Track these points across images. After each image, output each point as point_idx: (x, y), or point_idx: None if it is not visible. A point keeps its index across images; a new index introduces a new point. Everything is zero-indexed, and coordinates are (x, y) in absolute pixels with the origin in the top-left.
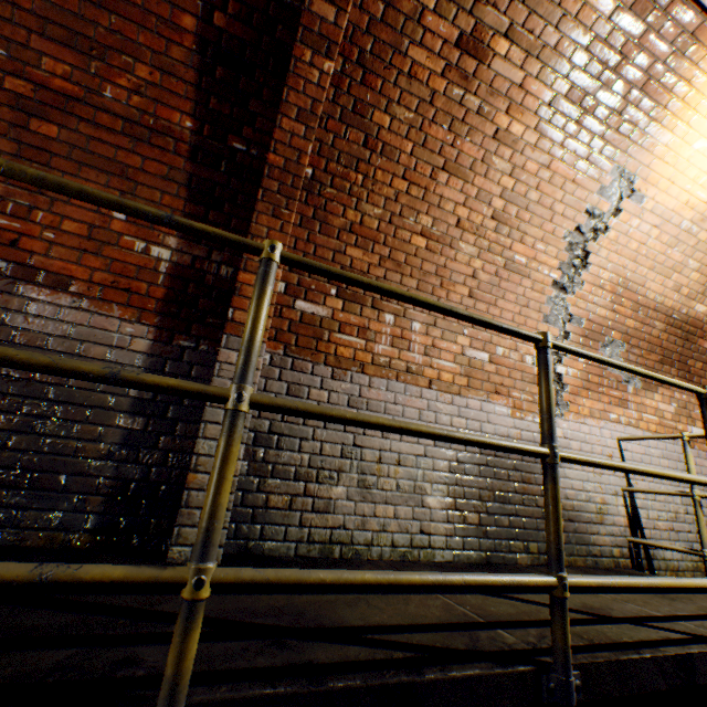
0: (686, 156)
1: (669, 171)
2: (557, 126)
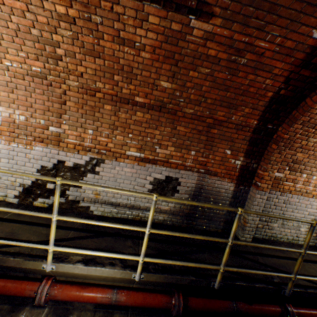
0: None
1: None
2: None
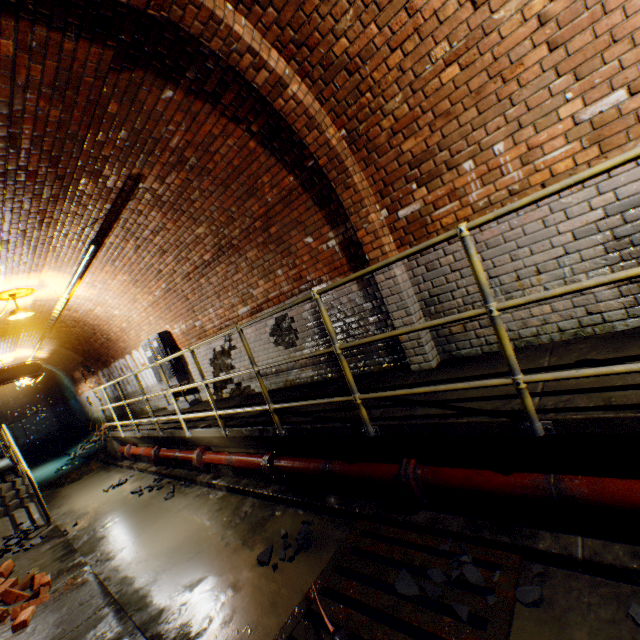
0: None
1: None
2: None
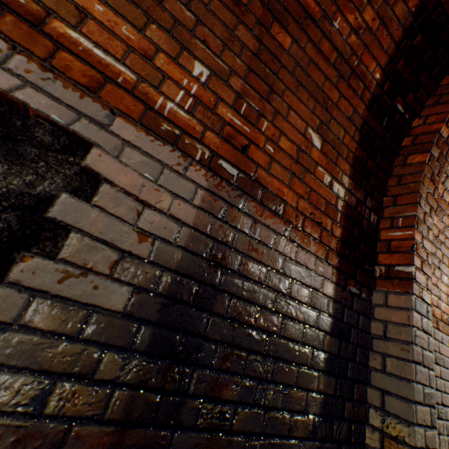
0: None
1: None
2: None
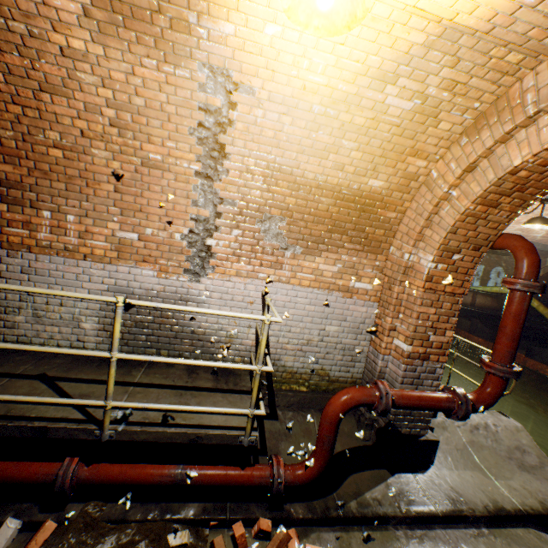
0: (267, 43)
1: (262, 60)
2: (112, 35)
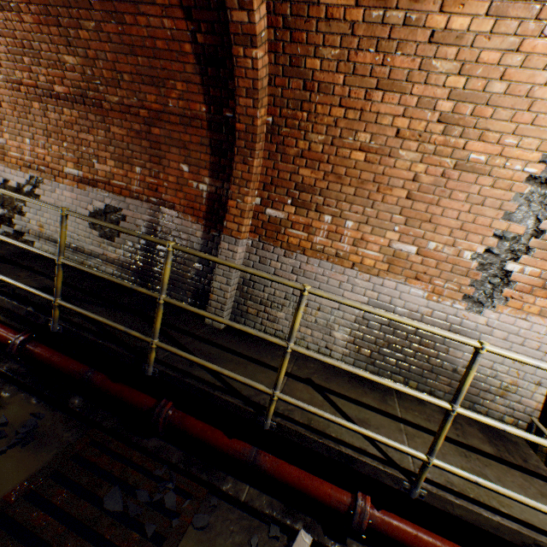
0: None
1: None
2: None
